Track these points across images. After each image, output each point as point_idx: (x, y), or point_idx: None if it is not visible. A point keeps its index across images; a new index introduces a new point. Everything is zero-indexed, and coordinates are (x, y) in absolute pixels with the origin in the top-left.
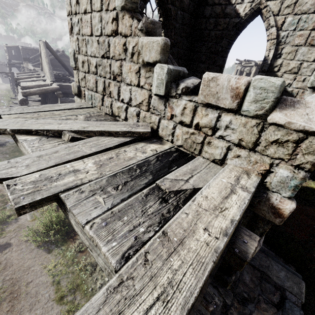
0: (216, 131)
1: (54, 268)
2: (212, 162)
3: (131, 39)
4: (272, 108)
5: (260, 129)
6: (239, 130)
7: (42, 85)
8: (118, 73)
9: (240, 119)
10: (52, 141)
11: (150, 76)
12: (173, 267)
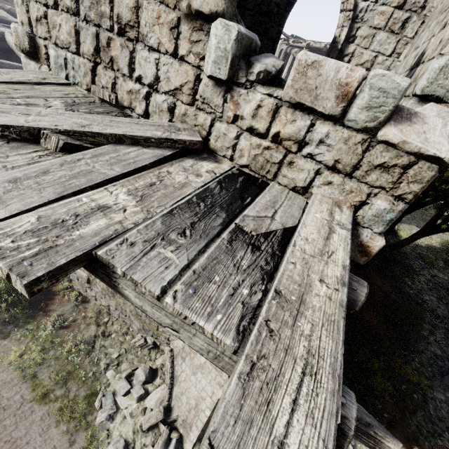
0: (305, 146)
1: (21, 358)
2: (292, 190)
3: None
4: (387, 119)
5: (365, 148)
6: (338, 148)
7: None
8: (131, 22)
9: (341, 132)
10: (23, 149)
11: (200, 39)
12: (306, 332)
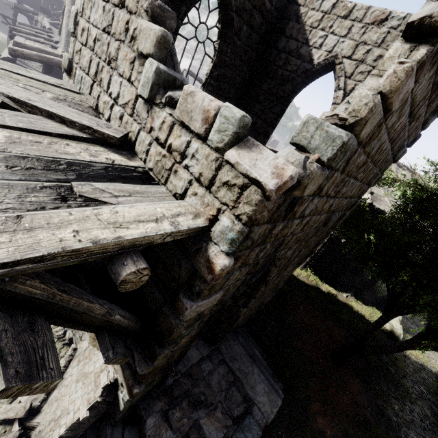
0: (184, 158)
1: None
2: (174, 196)
3: (134, 18)
4: (232, 143)
5: (218, 166)
6: (202, 162)
7: (48, 52)
8: (114, 57)
9: (205, 150)
10: None
11: (142, 71)
12: None
